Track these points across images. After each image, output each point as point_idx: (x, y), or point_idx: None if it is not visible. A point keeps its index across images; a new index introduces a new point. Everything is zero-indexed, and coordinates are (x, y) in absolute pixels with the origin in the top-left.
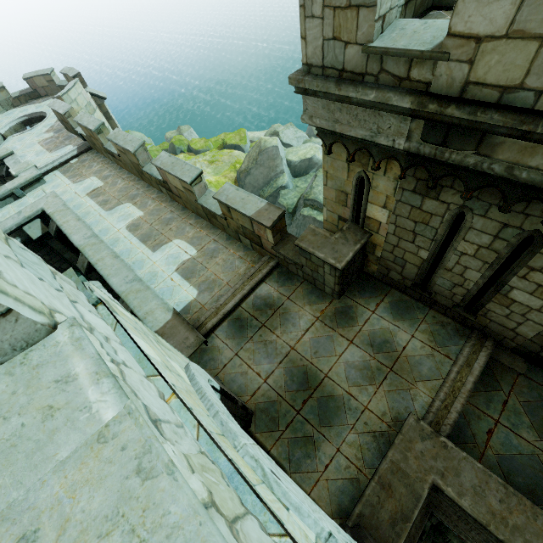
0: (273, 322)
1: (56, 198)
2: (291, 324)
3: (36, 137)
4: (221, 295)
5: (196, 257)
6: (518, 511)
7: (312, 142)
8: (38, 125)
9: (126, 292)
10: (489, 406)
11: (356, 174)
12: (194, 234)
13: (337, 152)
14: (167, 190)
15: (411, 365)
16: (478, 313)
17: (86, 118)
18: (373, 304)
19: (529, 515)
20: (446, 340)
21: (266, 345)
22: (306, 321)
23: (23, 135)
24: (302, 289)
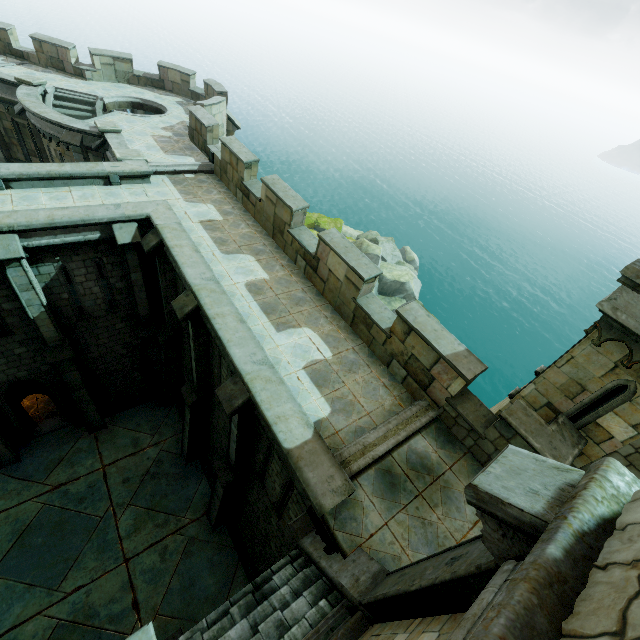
0: (433, 495)
1: (169, 210)
2: (455, 507)
3: (149, 128)
4: (361, 427)
5: (331, 362)
6: None
7: (406, 266)
8: (155, 116)
9: (252, 375)
10: None
11: (621, 380)
12: (330, 331)
13: (609, 348)
14: (308, 265)
15: None
16: None
17: (238, 145)
18: None
19: None
20: None
21: (425, 526)
22: (473, 511)
23: (134, 118)
24: (466, 463)
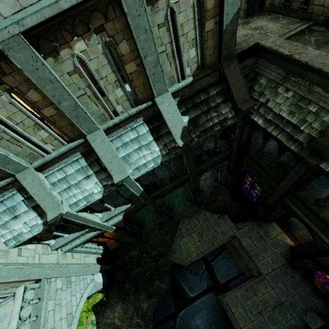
0: None
1: None
2: None
3: None
4: None
5: None
6: (286, 44)
7: None
8: None
9: None
10: (297, 41)
11: None
12: None
13: None
14: None
15: (268, 32)
16: (309, 3)
17: None
18: (261, 18)
19: (289, 44)
20: (290, 25)
21: None
22: None
23: None
24: None
